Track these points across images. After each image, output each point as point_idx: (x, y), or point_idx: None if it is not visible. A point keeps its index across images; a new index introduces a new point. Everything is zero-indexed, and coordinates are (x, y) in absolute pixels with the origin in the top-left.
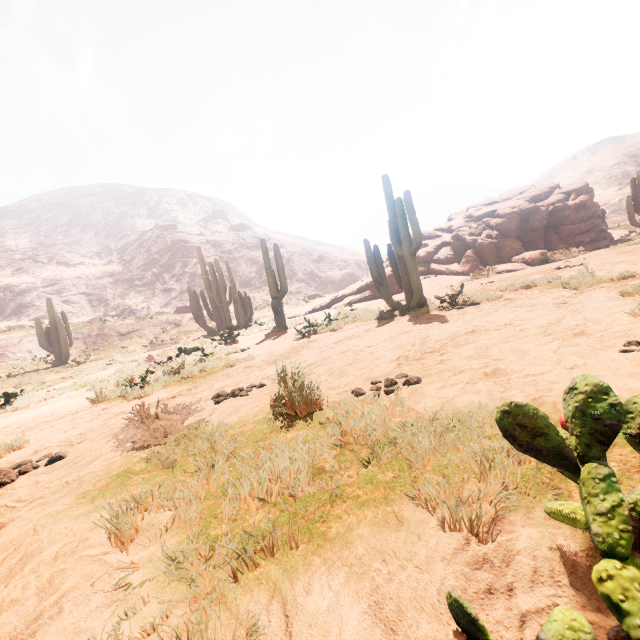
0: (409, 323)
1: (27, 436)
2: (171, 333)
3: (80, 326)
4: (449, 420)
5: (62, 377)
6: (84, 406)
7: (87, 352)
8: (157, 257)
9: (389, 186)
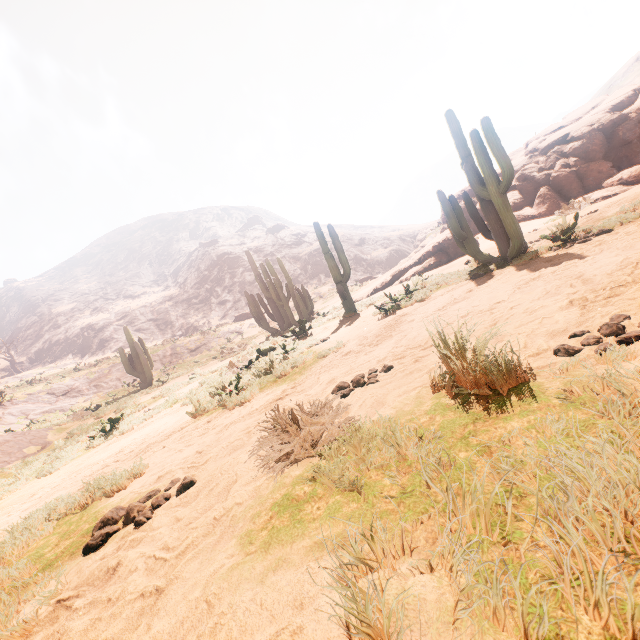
0: (525, 271)
1: (143, 460)
2: (235, 341)
3: (155, 349)
4: None
5: (153, 397)
6: (186, 421)
7: (166, 372)
8: (207, 274)
9: (456, 122)
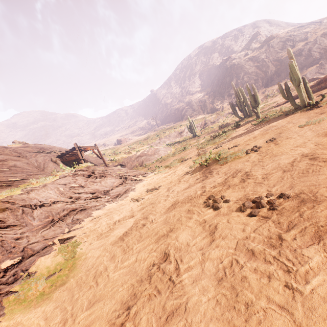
0: (282, 121)
1: (188, 155)
2: (229, 118)
3: (198, 121)
4: (223, 152)
5: (194, 142)
6: (196, 150)
7: (201, 131)
8: (224, 78)
9: (290, 54)
